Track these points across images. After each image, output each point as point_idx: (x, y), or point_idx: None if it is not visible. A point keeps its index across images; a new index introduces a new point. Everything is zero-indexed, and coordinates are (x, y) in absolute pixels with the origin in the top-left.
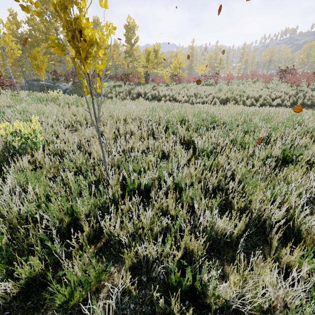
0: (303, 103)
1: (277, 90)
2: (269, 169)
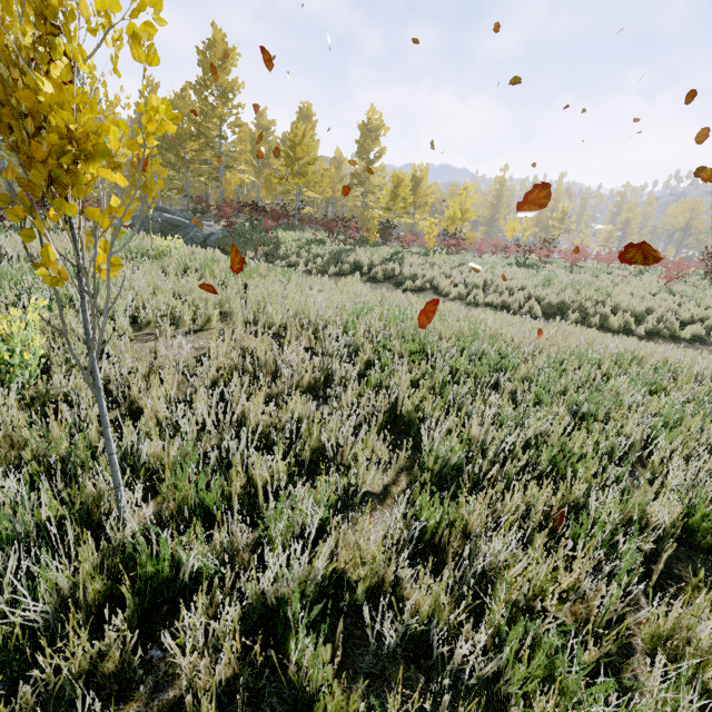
0: None
1: (697, 303)
2: (619, 595)
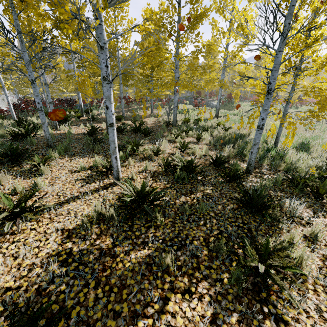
0: None
1: None
2: None
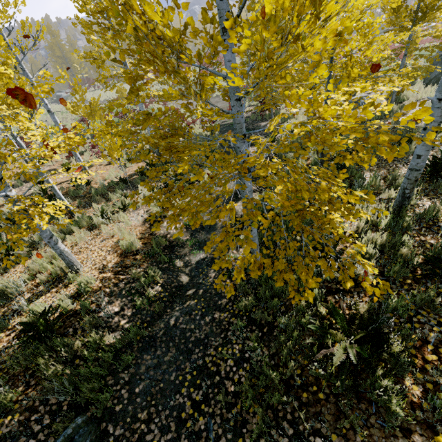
0: None
1: None
2: None
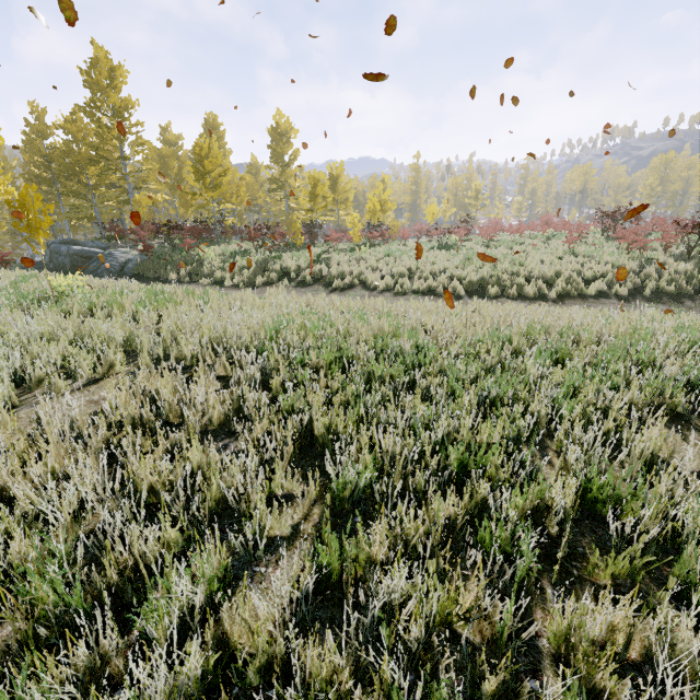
0: (659, 290)
1: (597, 260)
2: (512, 609)
